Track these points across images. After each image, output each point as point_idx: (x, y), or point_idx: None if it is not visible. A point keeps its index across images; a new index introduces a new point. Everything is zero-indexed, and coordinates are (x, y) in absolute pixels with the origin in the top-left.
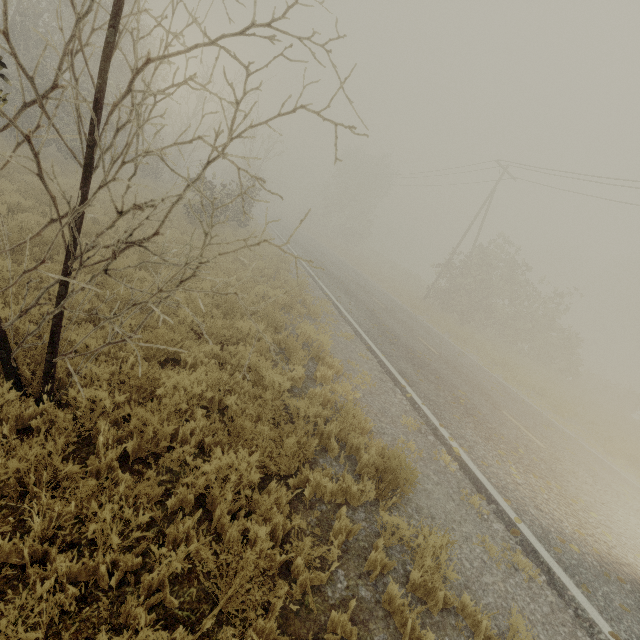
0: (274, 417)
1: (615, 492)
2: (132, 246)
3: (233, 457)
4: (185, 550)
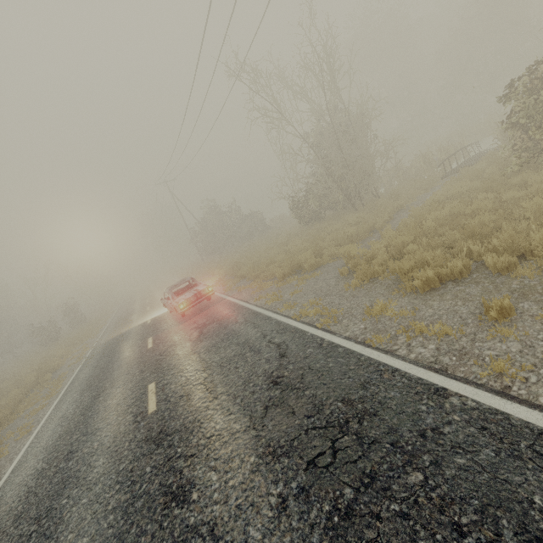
0: None
1: None
2: None
3: None
4: None
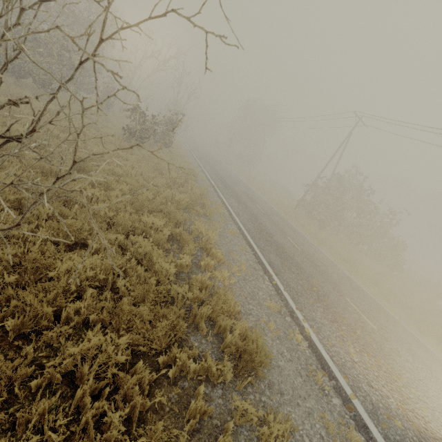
0: (160, 297)
1: (429, 369)
2: (11, 141)
3: (101, 340)
4: (26, 441)
